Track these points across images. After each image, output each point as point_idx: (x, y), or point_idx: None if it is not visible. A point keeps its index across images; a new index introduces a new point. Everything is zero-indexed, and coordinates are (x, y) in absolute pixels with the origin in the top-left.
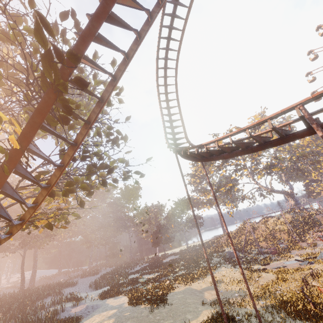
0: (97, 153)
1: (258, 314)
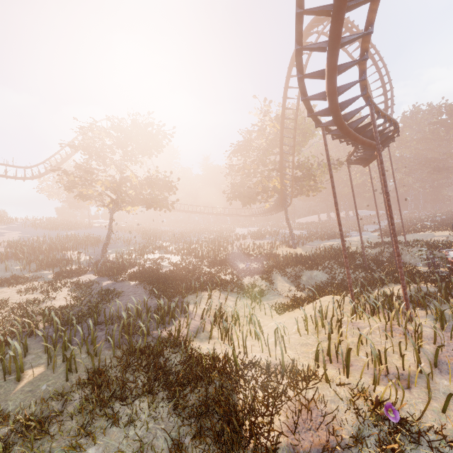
0: (301, 177)
1: (405, 242)
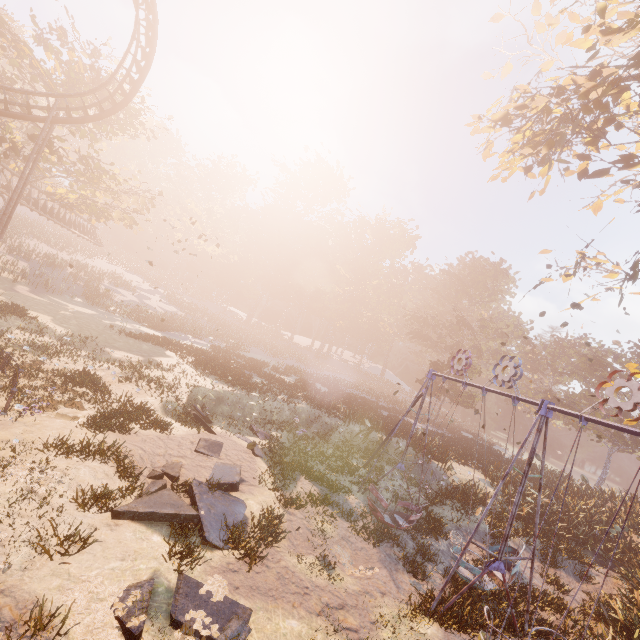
0: None
1: None
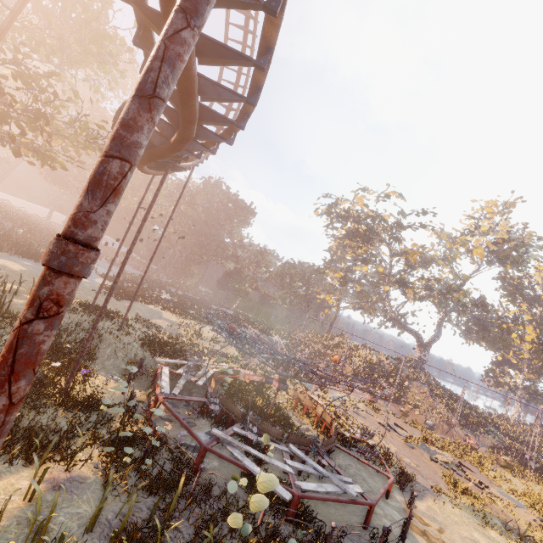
0: (10, 95)
1: (123, 320)
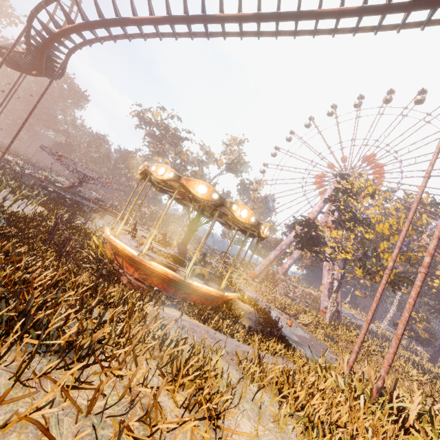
0: None
1: None
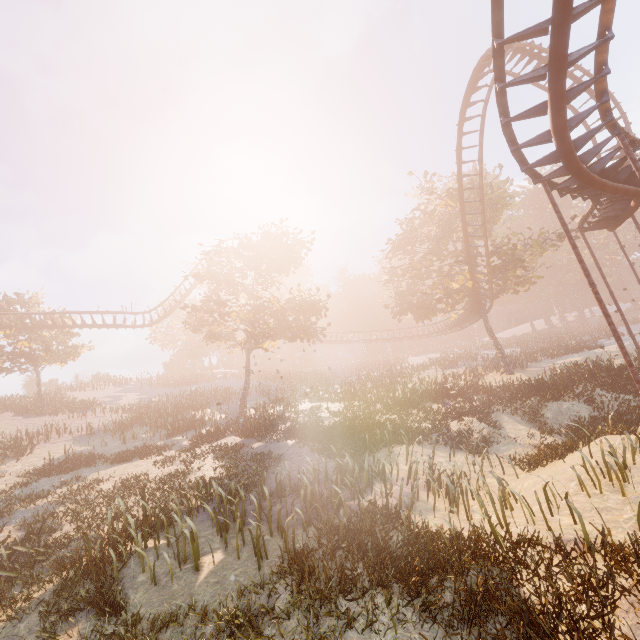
0: (503, 266)
1: None
